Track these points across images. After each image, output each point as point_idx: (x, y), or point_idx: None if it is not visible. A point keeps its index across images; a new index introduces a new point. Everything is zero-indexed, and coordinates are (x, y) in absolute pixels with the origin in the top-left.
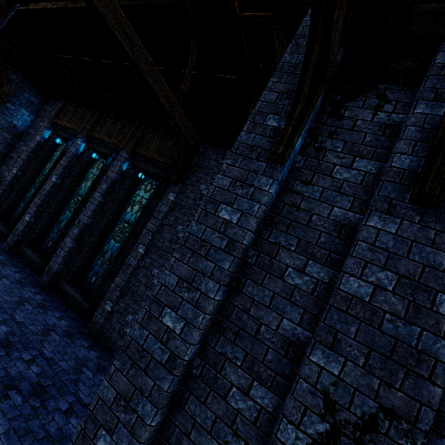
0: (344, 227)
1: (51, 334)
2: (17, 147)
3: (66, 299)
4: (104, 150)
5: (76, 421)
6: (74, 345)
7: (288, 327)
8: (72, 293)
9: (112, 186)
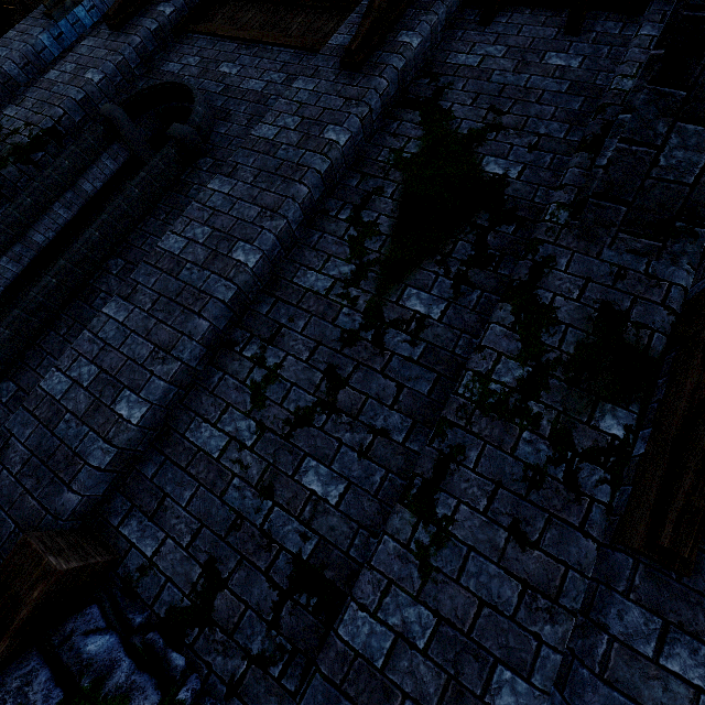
0: None
1: None
2: None
3: None
4: None
5: None
6: None
7: None
8: None
9: None
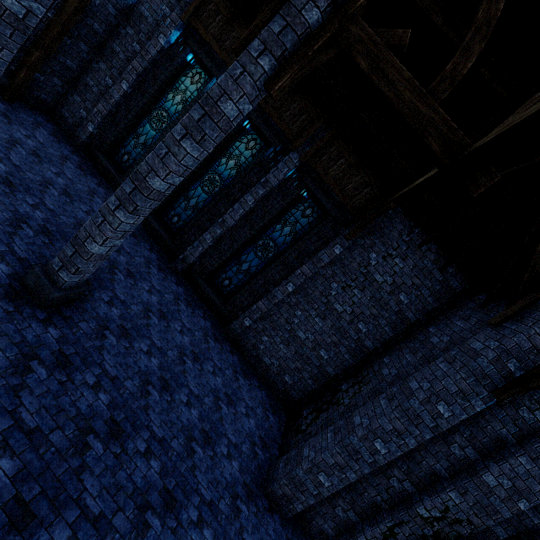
0: (501, 440)
1: (208, 340)
2: (123, 34)
3: (199, 292)
4: (267, 132)
5: (252, 421)
6: (224, 350)
7: (438, 468)
8: (209, 293)
9: (268, 193)
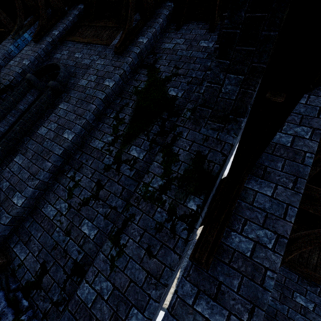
0: None
1: None
2: None
3: None
4: None
5: None
6: None
7: None
8: None
9: None
